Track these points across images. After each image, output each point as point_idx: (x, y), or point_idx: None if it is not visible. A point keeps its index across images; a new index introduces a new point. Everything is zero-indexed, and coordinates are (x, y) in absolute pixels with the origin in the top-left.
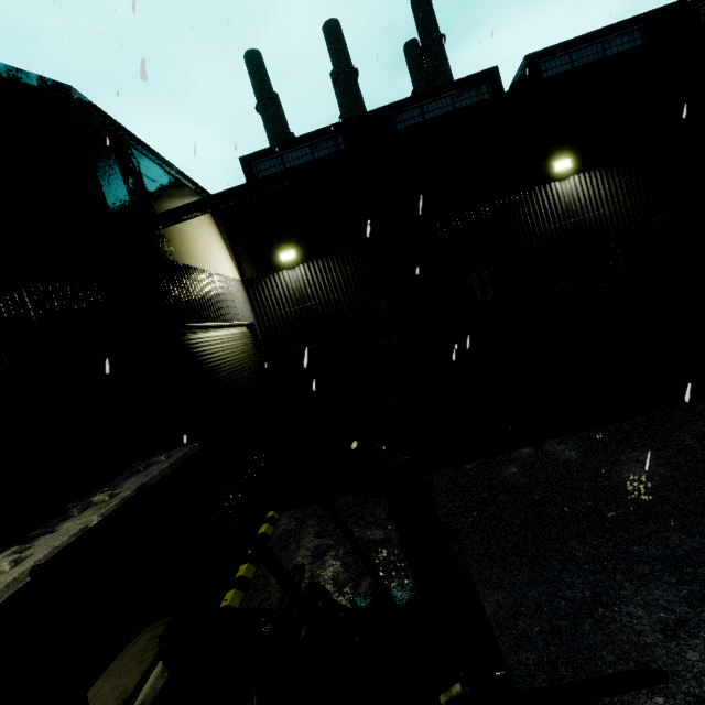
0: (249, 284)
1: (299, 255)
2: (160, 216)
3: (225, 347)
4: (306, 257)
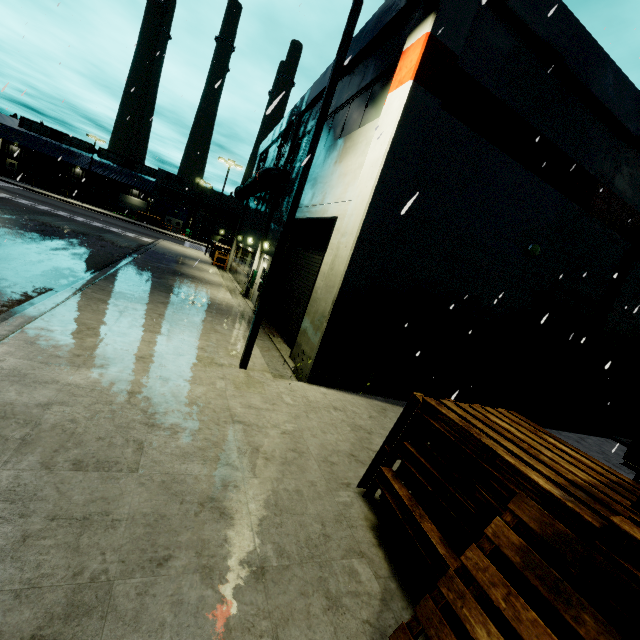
0: (4, 143)
1: (18, 146)
2: None
3: None
4: (20, 147)
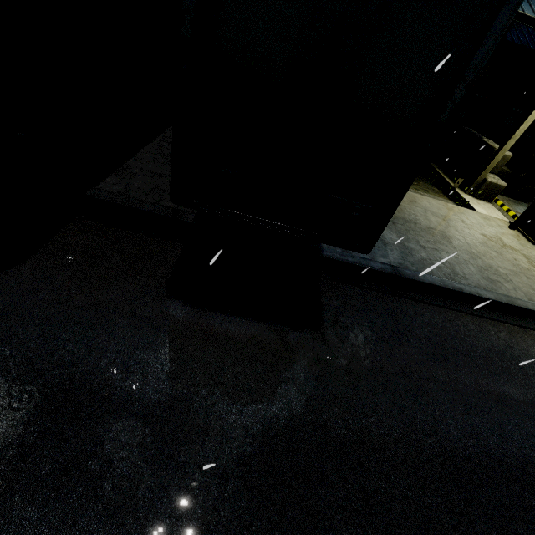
0: None
1: None
2: (516, 46)
3: None
4: None
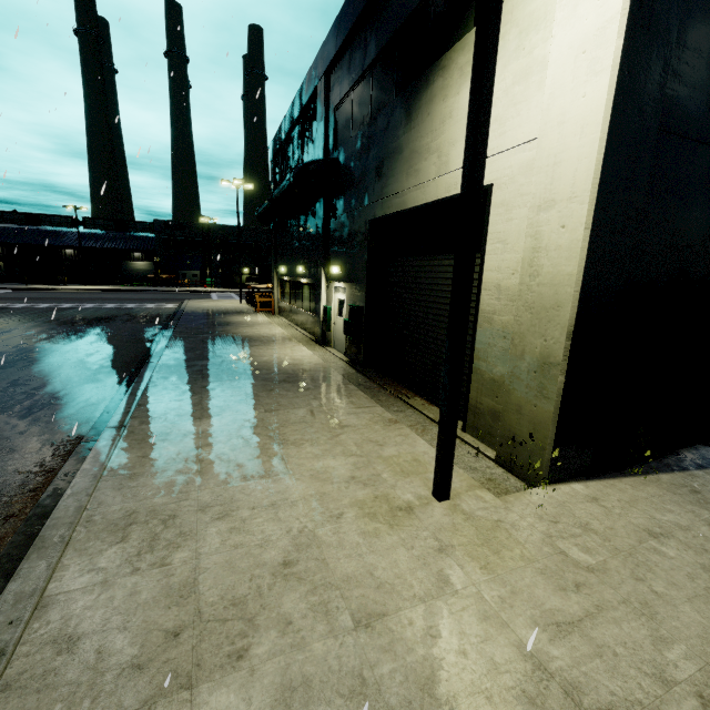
0: None
1: None
2: None
3: None
4: None
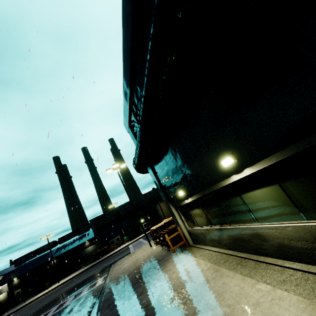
0: (9, 284)
1: (17, 278)
2: None
3: (1, 297)
4: (18, 278)
